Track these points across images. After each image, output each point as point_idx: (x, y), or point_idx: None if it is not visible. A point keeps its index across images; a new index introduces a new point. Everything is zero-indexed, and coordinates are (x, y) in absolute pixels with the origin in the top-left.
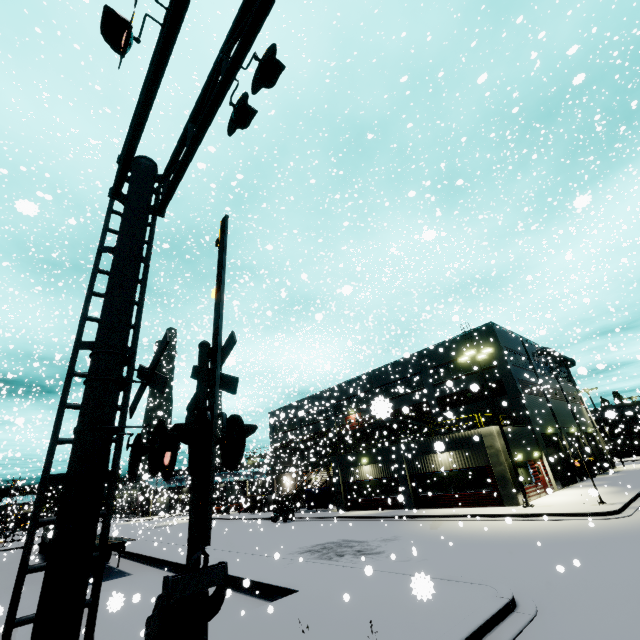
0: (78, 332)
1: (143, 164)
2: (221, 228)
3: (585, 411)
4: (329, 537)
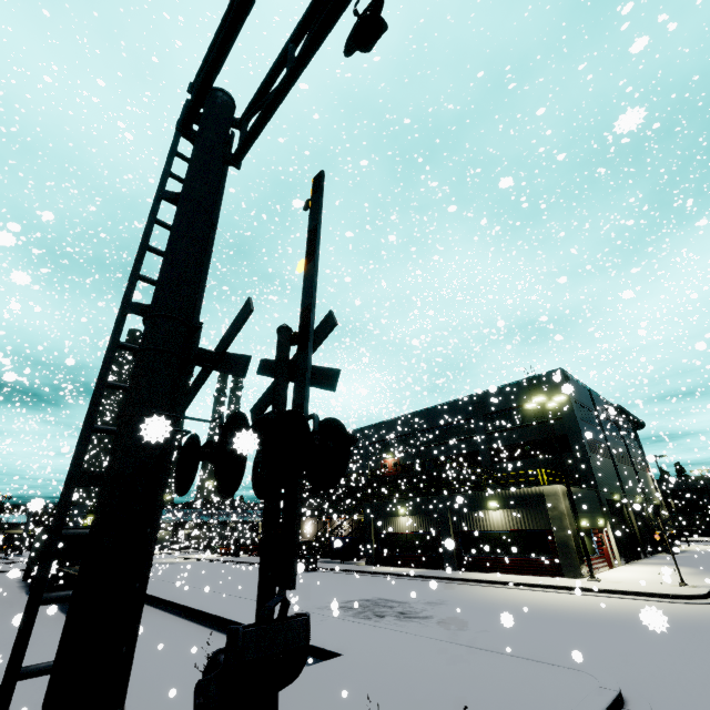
0: (127, 291)
1: (220, 98)
2: (314, 187)
3: (651, 480)
4: (361, 593)
